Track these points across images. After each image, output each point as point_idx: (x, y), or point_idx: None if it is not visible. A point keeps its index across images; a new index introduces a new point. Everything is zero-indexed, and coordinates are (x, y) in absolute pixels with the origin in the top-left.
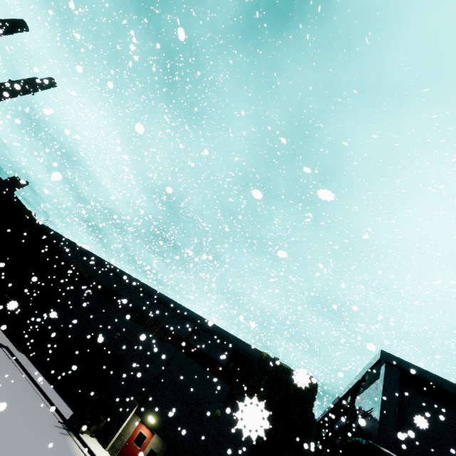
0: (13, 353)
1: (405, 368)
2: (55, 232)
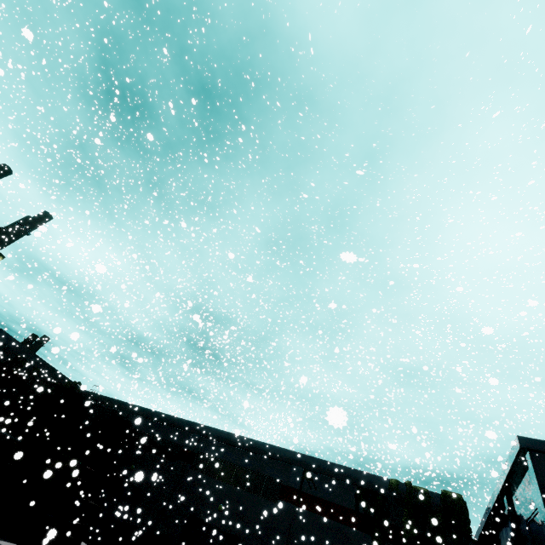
0: None
1: None
2: (108, 398)
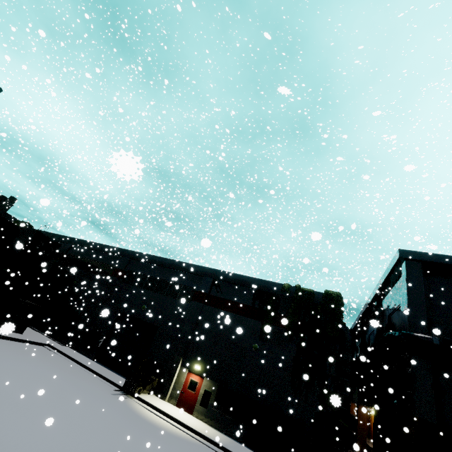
0: (56, 347)
1: (425, 259)
2: (54, 234)
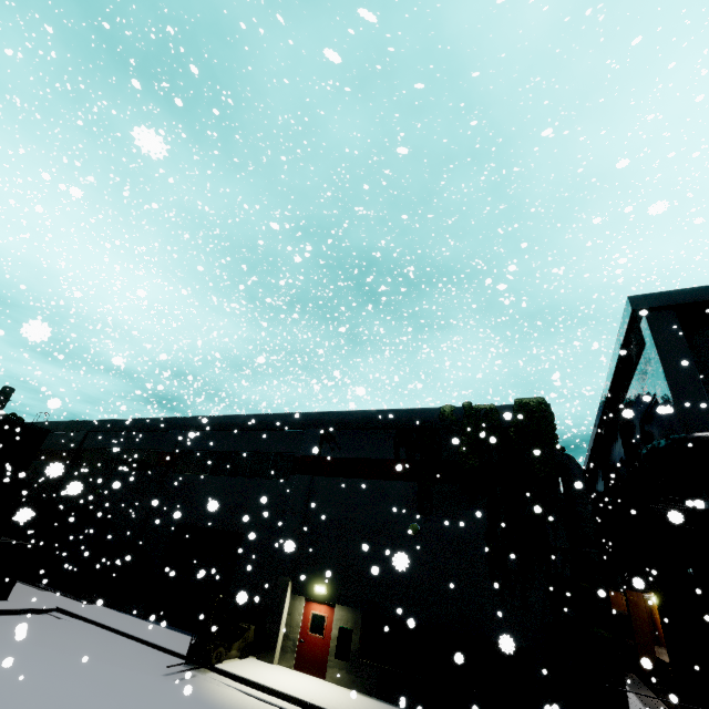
0: (70, 611)
1: (680, 301)
2: (58, 423)
